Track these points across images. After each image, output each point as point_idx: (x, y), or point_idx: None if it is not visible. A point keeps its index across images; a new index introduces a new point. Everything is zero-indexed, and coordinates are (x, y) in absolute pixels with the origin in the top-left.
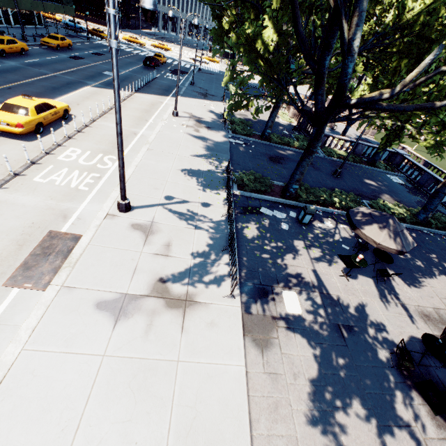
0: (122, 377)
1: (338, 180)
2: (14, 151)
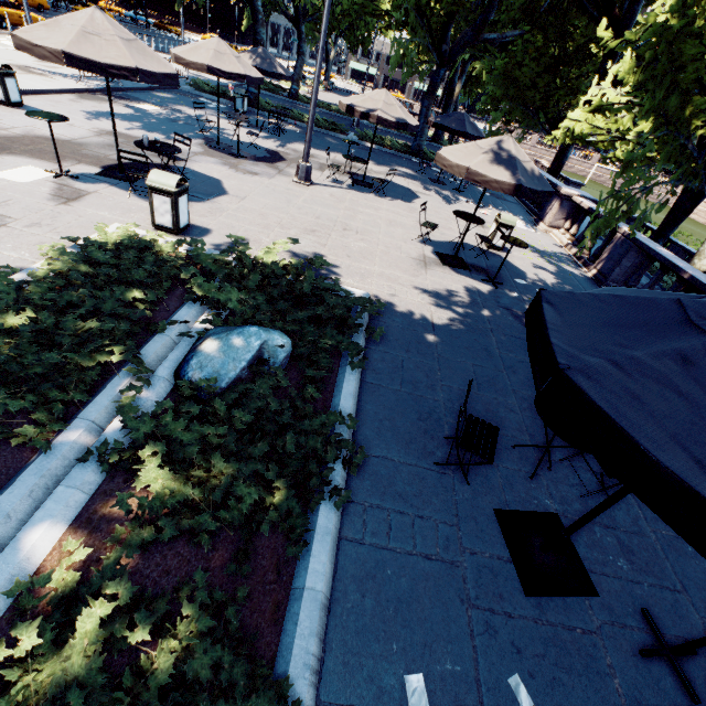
0: None
1: (352, 128)
2: None
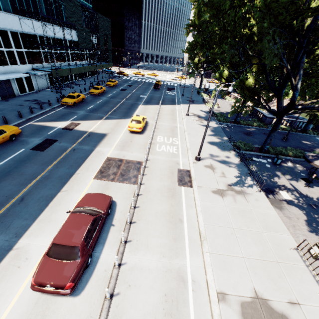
0: (235, 212)
1: (286, 142)
2: (141, 139)
